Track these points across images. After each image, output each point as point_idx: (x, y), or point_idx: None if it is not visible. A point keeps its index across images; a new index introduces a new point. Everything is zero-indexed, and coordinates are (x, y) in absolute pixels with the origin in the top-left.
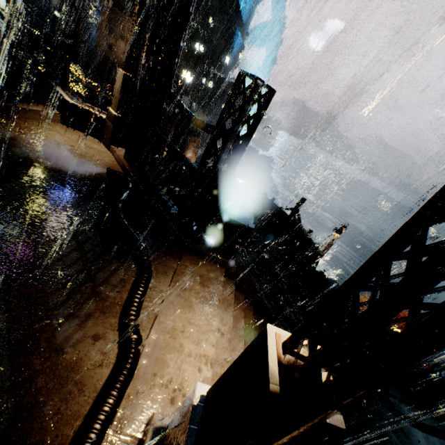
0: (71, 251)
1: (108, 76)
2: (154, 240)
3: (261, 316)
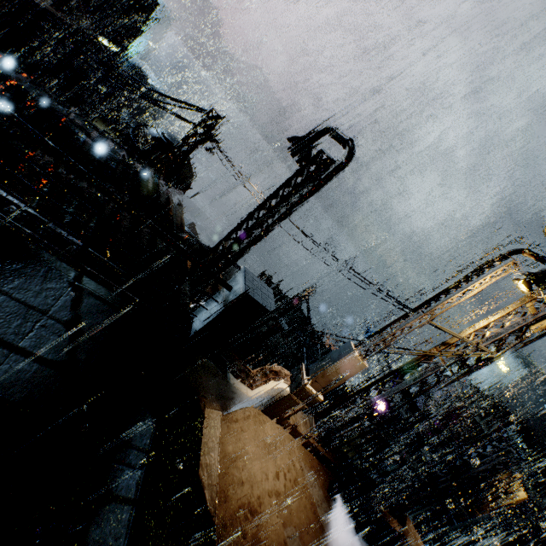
0: None
1: None
2: (395, 542)
3: None
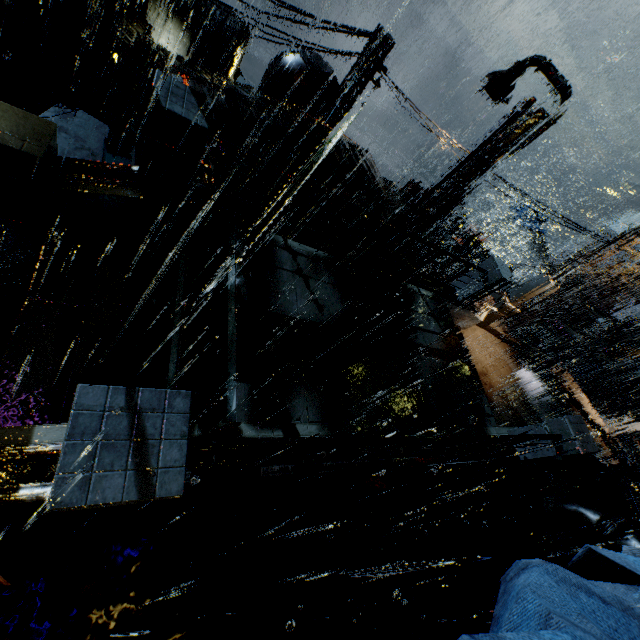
0: None
1: None
2: (557, 382)
3: None
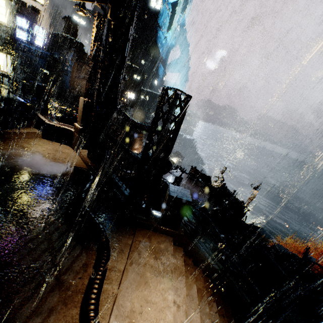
0: (41, 243)
1: (78, 103)
2: (112, 221)
3: (210, 276)
